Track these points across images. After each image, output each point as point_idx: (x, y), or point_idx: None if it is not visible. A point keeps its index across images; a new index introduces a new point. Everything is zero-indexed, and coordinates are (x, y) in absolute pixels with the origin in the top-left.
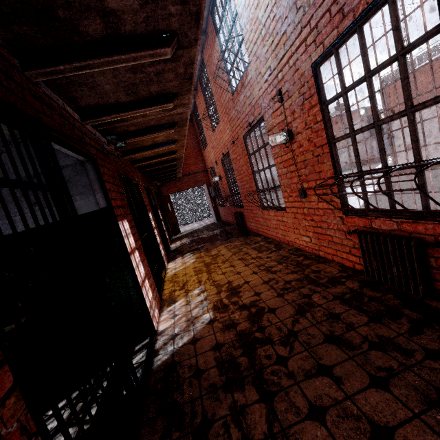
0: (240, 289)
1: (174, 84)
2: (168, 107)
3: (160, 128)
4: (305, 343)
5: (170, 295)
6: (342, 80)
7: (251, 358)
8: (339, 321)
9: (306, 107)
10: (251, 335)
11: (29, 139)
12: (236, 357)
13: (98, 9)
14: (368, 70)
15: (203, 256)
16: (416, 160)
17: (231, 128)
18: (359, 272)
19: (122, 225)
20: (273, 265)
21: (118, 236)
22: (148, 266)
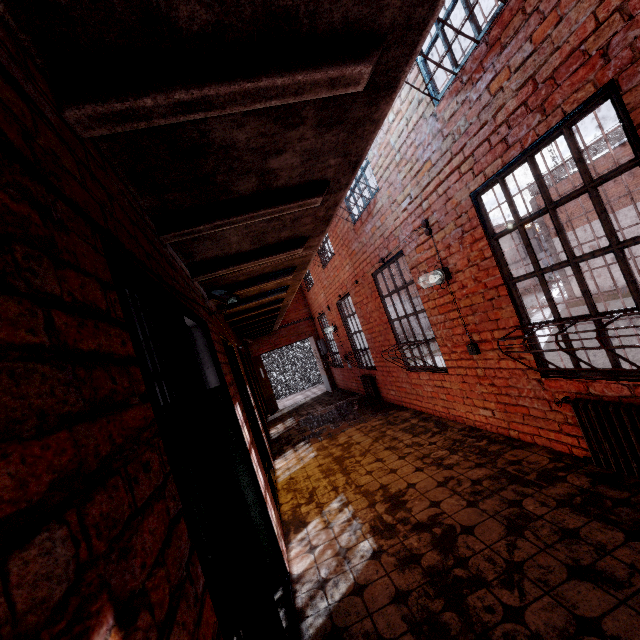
0: (405, 496)
1: (309, 227)
2: (296, 253)
3: (275, 275)
4: (540, 581)
5: (294, 513)
6: (515, 212)
7: (462, 613)
8: (580, 541)
9: (467, 241)
10: (448, 573)
11: None
12: (436, 612)
13: (258, 170)
14: (550, 202)
15: (328, 447)
16: (638, 305)
17: (352, 264)
18: (583, 460)
19: (236, 410)
20: (443, 455)
21: (235, 427)
22: (263, 468)
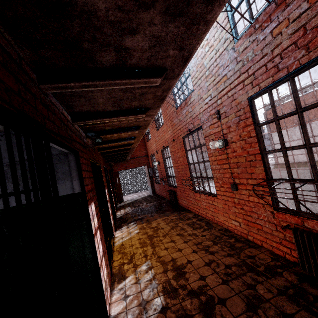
0: (185, 269)
1: (150, 101)
2: (141, 117)
3: (128, 129)
4: None
5: (120, 268)
6: (275, 111)
7: None
8: None
9: (241, 125)
10: None
11: (31, 142)
12: None
13: (116, 45)
14: (300, 107)
15: (146, 228)
16: None
17: (172, 130)
18: (293, 264)
19: (90, 208)
20: (209, 244)
21: (86, 220)
22: (104, 241)
